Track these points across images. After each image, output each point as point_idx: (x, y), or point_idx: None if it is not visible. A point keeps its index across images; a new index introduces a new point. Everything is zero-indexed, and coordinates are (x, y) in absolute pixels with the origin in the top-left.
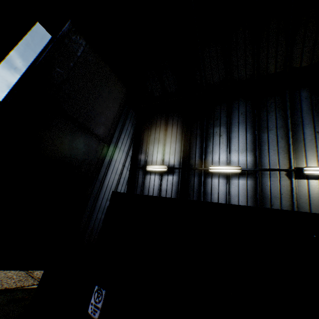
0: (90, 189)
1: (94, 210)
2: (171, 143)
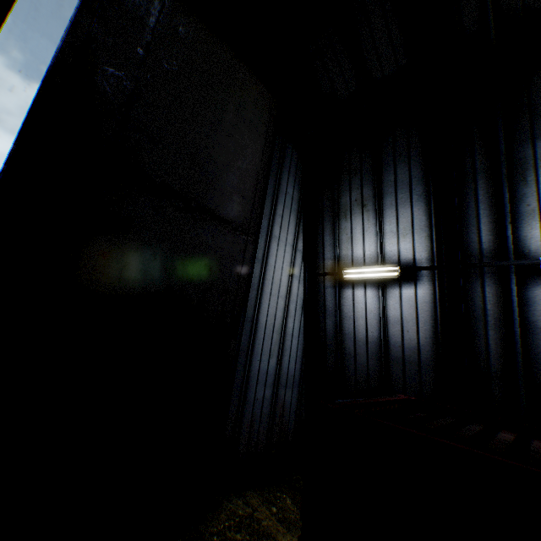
0: (233, 346)
1: (248, 384)
2: (397, 208)
